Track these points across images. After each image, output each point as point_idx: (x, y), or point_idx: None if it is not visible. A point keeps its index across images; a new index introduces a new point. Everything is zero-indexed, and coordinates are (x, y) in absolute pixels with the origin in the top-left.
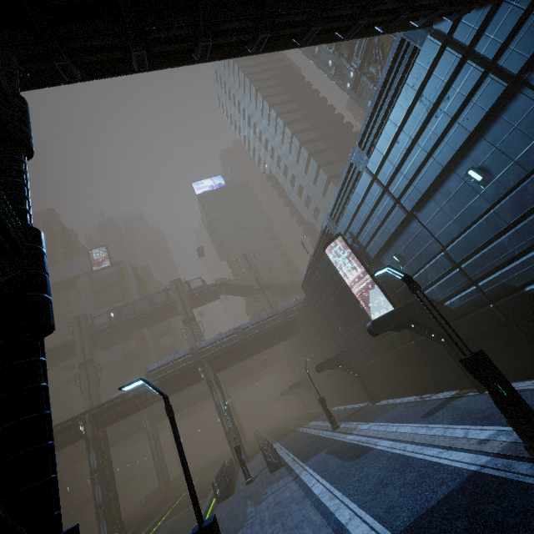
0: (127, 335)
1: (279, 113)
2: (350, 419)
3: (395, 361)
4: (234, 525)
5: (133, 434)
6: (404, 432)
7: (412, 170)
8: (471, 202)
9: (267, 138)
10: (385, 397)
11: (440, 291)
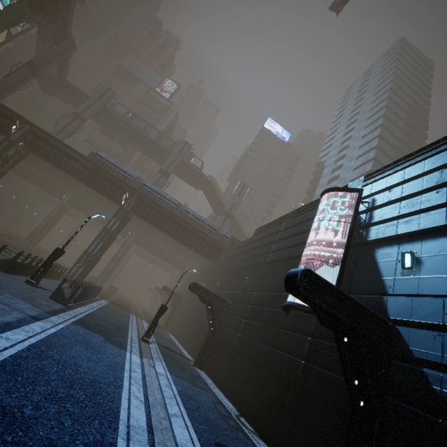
0: (123, 138)
1: (385, 126)
2: (164, 350)
3: (258, 357)
4: None
5: (52, 193)
6: (174, 432)
7: None
8: None
9: (352, 136)
10: (209, 372)
11: (444, 348)
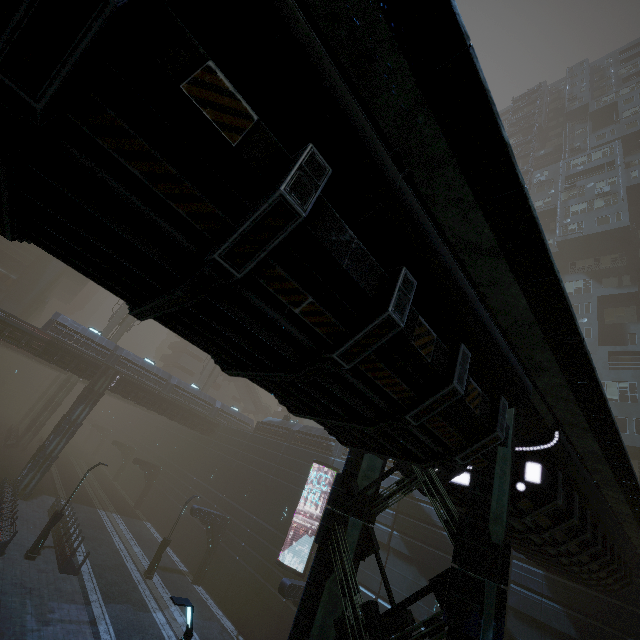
0: None
1: None
2: (164, 576)
3: (254, 587)
4: (8, 632)
5: None
6: None
7: (421, 536)
8: (421, 604)
9: None
10: (207, 588)
11: None
